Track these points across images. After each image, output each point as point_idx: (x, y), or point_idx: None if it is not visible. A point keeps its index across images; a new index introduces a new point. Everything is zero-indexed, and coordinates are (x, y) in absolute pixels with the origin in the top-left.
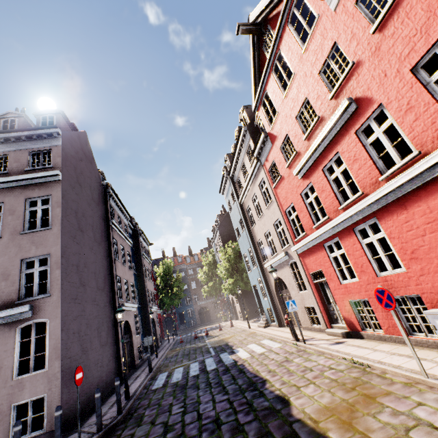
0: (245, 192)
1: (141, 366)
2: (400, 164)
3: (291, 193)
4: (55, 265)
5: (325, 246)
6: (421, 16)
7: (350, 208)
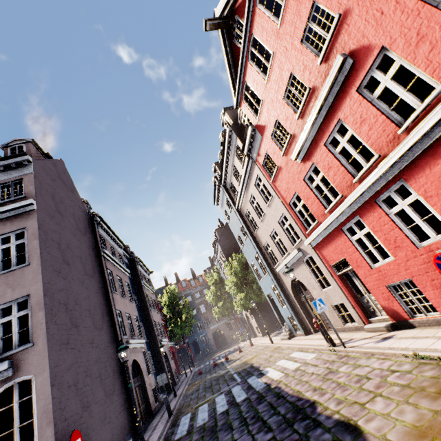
0: (241, 196)
1: (159, 411)
2: (422, 107)
3: (292, 182)
4: (37, 306)
5: (344, 230)
6: None
7: (368, 176)
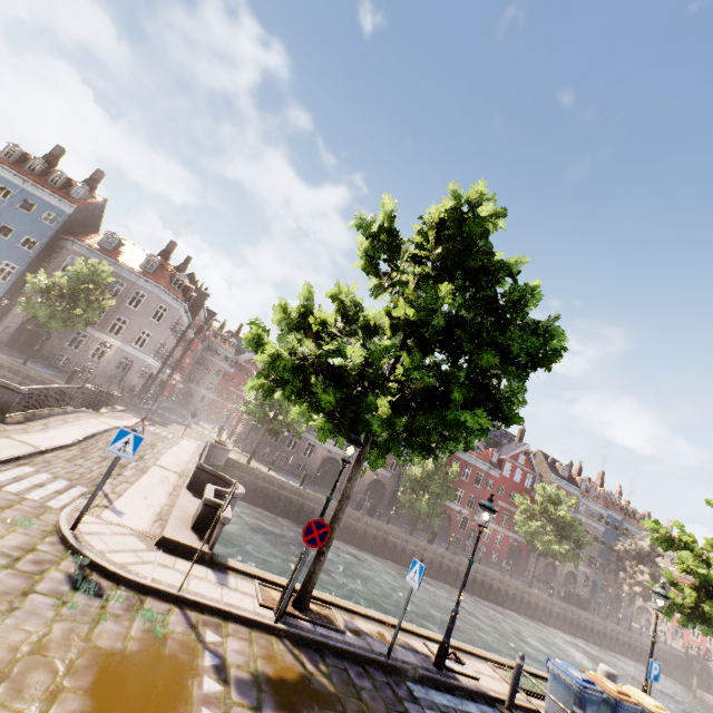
0: None
1: None
2: None
3: None
4: None
5: None
6: None
7: None
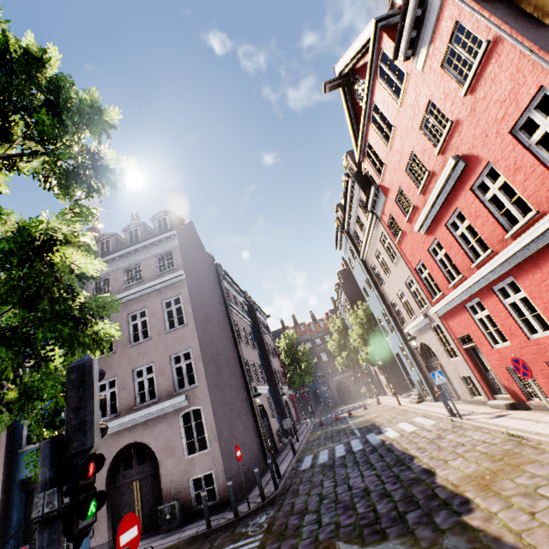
0: (365, 248)
1: (283, 450)
2: (521, 223)
3: (417, 249)
4: (197, 357)
5: (467, 307)
6: (506, 84)
7: (481, 268)
